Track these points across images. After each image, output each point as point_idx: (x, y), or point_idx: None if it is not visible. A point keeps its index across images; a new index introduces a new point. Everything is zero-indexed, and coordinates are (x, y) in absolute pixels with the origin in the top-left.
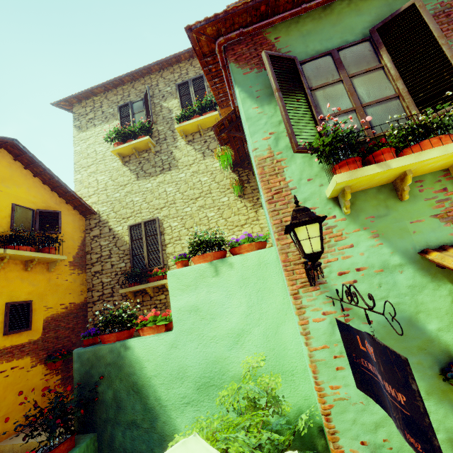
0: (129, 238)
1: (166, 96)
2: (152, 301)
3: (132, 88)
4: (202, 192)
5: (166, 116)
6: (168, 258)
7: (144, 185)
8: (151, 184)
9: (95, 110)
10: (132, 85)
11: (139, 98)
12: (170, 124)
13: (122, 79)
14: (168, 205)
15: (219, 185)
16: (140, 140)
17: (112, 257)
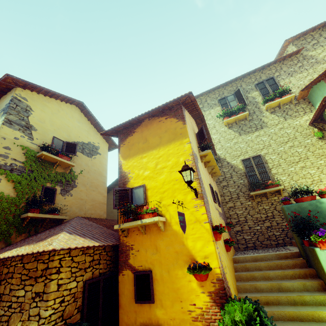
0: (243, 166)
1: (249, 91)
2: (268, 200)
3: (224, 89)
4: (289, 138)
5: (251, 101)
6: (274, 176)
7: (245, 138)
8: (251, 137)
9: (202, 103)
10: (223, 88)
11: (230, 94)
12: (255, 105)
13: (220, 86)
14: (266, 147)
15: (301, 133)
16: (242, 114)
17: (233, 177)
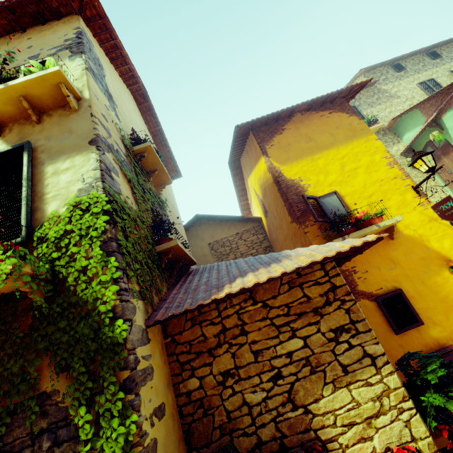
0: None
1: None
2: None
3: None
4: None
5: None
6: None
7: None
8: None
9: None
10: None
11: None
12: None
13: None
14: None
15: None
16: None
17: None
